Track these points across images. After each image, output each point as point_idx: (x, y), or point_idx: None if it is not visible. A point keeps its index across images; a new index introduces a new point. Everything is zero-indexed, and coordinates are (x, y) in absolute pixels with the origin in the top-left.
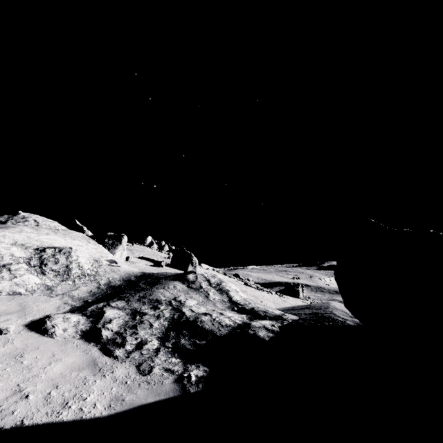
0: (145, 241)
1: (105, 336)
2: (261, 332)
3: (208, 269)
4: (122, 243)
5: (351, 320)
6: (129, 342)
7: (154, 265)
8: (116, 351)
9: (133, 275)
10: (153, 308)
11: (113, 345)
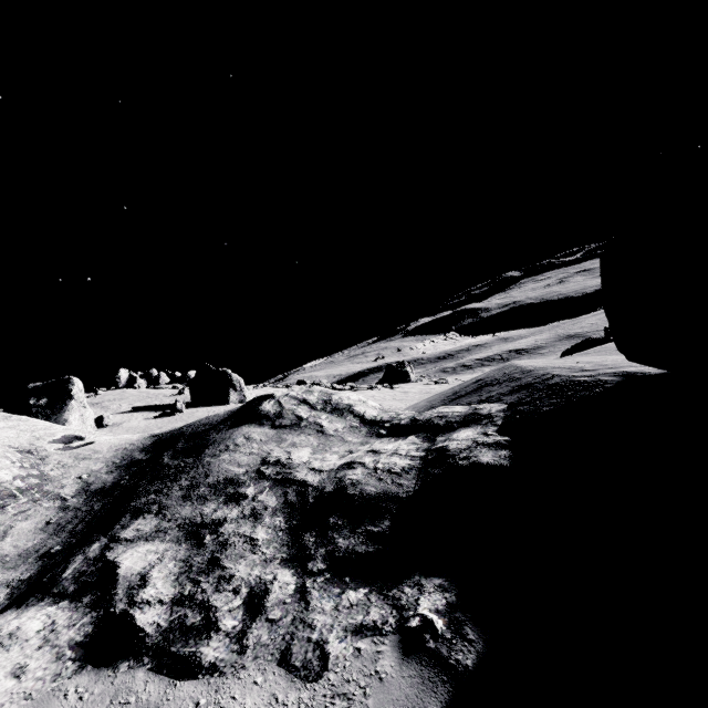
0: (118, 380)
1: (151, 627)
2: (483, 456)
3: (259, 388)
4: (74, 397)
5: (600, 375)
6: (224, 608)
7: (161, 415)
8: (203, 651)
9: (136, 448)
10: (230, 501)
11: (187, 639)
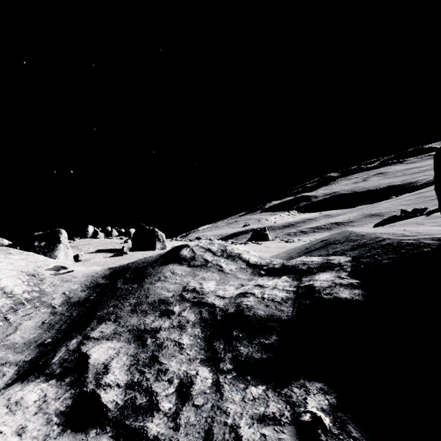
0: (87, 233)
1: (111, 404)
2: (342, 293)
3: (173, 241)
4: (61, 241)
5: (421, 239)
6: (162, 394)
7: (114, 255)
8: (149, 426)
9: (99, 276)
10: (163, 315)
11: (137, 415)
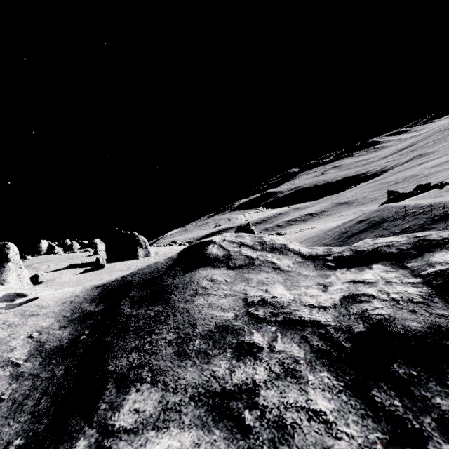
0: (40, 249)
1: None
2: None
3: (151, 247)
4: (10, 259)
5: None
6: None
7: (87, 270)
8: None
9: (83, 300)
10: (243, 355)
11: None
